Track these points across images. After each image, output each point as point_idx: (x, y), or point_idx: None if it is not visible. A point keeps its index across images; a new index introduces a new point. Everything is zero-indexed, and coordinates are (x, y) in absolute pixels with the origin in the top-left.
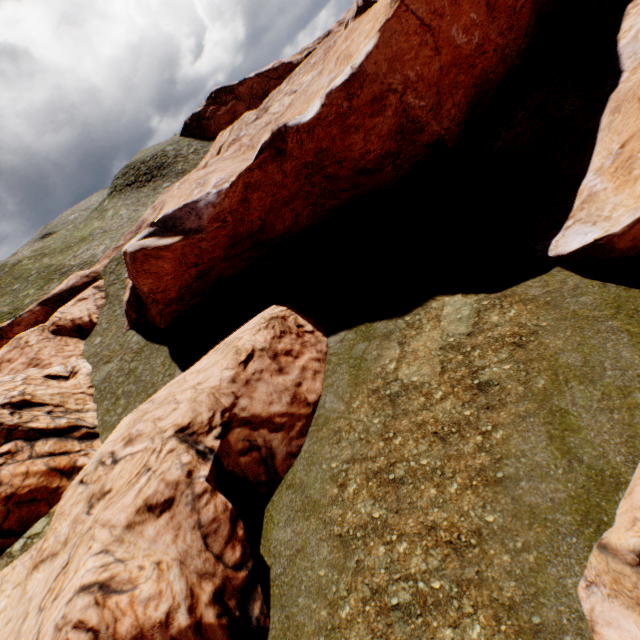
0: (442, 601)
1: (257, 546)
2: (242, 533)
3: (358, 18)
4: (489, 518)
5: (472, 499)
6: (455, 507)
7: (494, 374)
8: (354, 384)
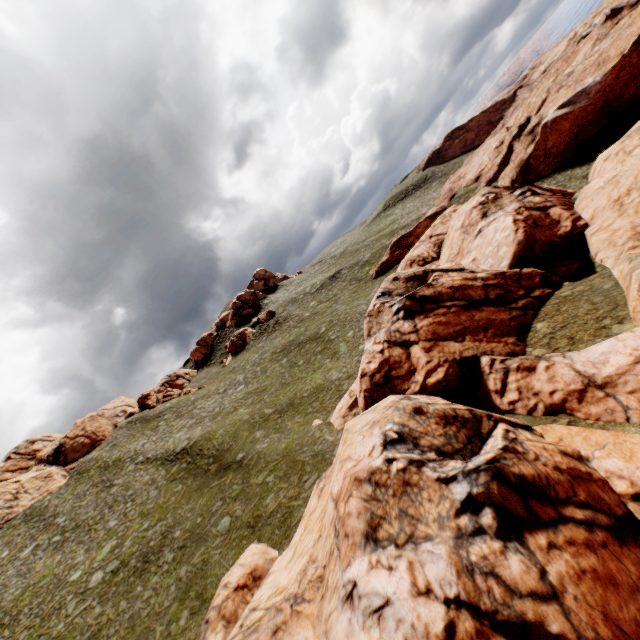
0: None
1: None
2: None
3: (607, 21)
4: None
5: None
6: None
7: None
8: None
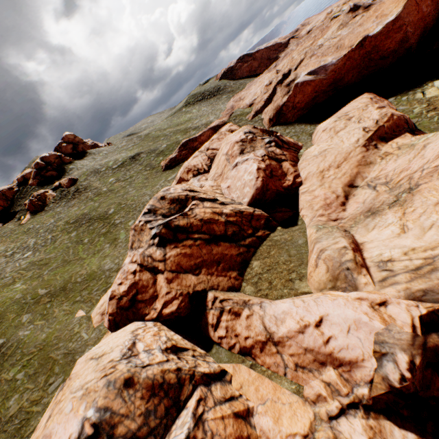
0: None
1: None
2: None
3: (350, 13)
4: None
5: None
6: None
7: None
8: (408, 103)
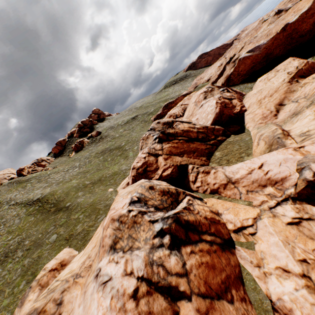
0: None
1: None
2: None
3: (275, 15)
4: None
5: None
6: None
7: None
8: None
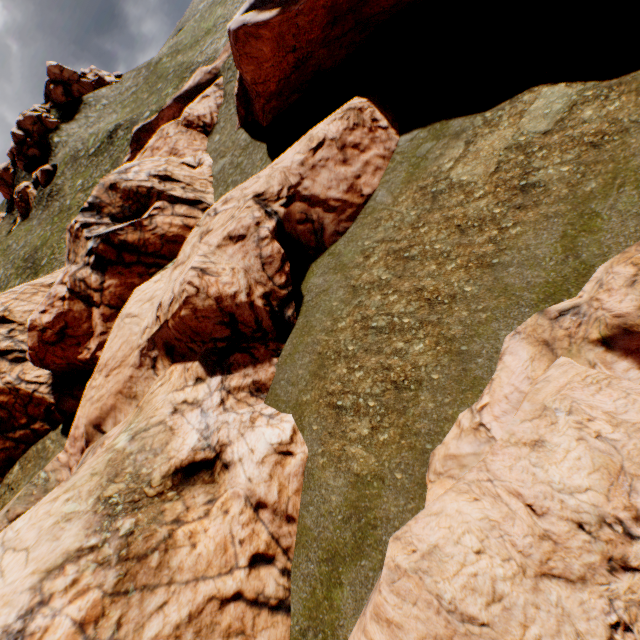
0: (405, 329)
1: (299, 285)
2: (288, 270)
3: None
4: (467, 289)
5: (461, 276)
6: (445, 279)
7: (546, 176)
8: (407, 182)
